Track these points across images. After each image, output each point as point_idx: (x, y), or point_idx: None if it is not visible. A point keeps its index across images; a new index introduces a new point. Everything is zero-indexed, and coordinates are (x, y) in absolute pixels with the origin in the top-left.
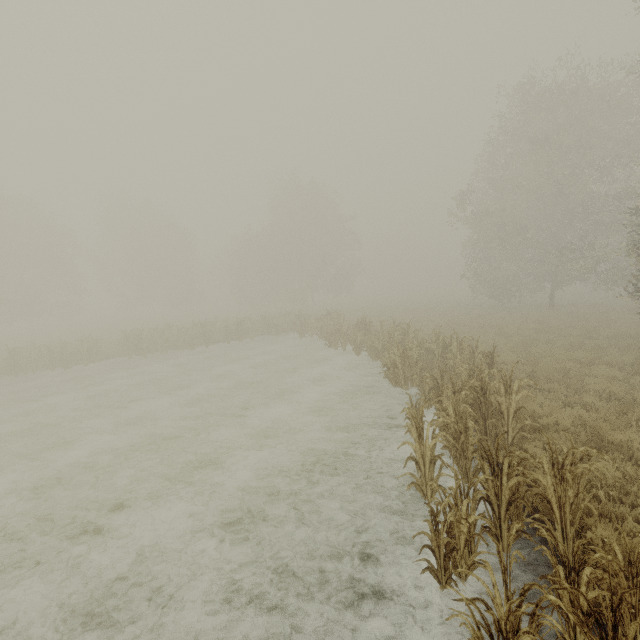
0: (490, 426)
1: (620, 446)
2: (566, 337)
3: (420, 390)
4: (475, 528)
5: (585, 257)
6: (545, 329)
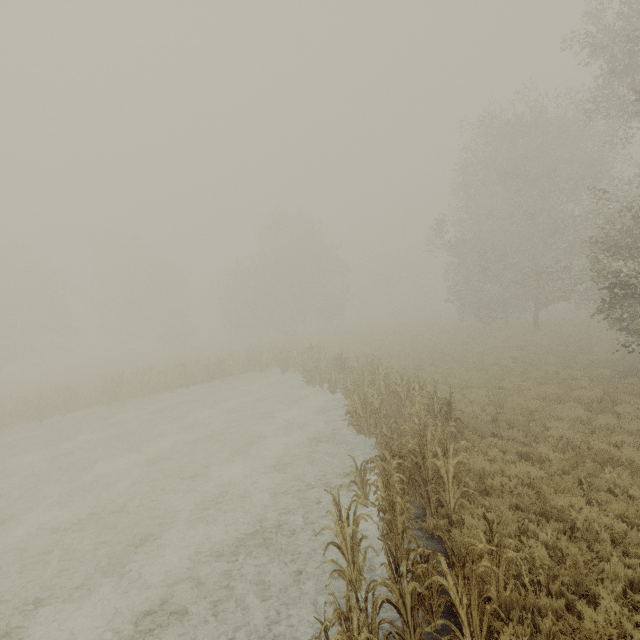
0: (431, 492)
1: (562, 512)
2: (542, 366)
3: (377, 442)
4: (378, 636)
5: (561, 279)
6: (523, 357)
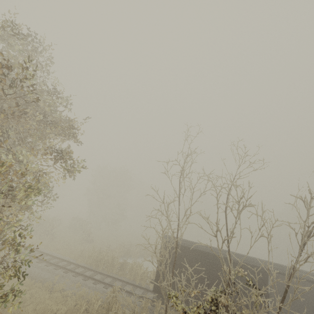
0: None
1: None
2: None
3: None
4: None
5: None
6: None
